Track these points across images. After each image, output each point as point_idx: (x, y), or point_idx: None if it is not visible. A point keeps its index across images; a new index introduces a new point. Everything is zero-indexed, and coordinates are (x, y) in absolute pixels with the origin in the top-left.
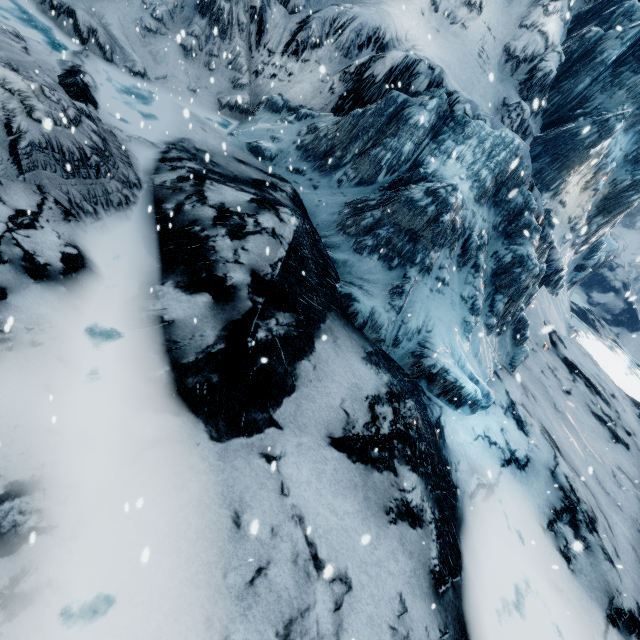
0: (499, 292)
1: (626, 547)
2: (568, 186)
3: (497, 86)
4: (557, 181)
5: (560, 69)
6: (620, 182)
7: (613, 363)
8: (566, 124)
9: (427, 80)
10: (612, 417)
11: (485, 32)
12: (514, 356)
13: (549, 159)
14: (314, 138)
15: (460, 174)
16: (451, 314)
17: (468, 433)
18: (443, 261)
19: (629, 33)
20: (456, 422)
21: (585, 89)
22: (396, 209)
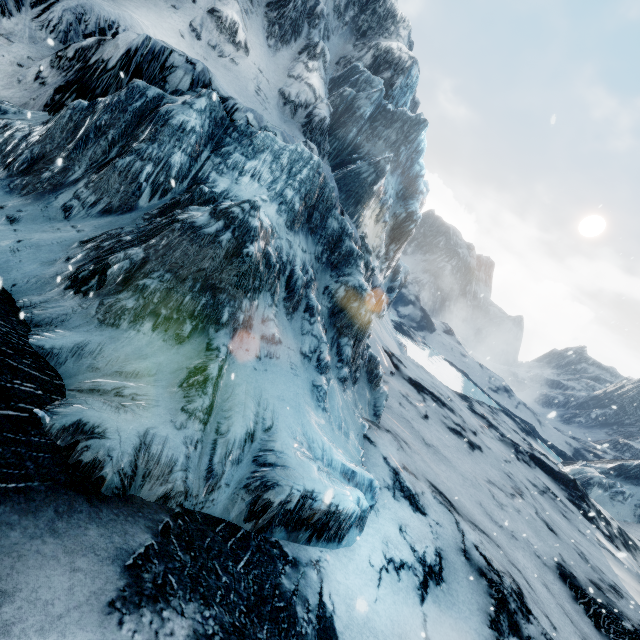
0: (343, 334)
1: (545, 595)
2: (365, 219)
3: (282, 125)
4: (356, 215)
5: (332, 119)
6: (399, 215)
7: (432, 363)
8: (349, 166)
9: (188, 77)
10: (461, 424)
11: (257, 73)
12: (376, 403)
13: (344, 195)
14: (3, 140)
15: (261, 195)
16: (295, 384)
17: (367, 580)
18: (266, 311)
19: (374, 96)
20: (346, 573)
21: (355, 138)
22: (169, 242)
